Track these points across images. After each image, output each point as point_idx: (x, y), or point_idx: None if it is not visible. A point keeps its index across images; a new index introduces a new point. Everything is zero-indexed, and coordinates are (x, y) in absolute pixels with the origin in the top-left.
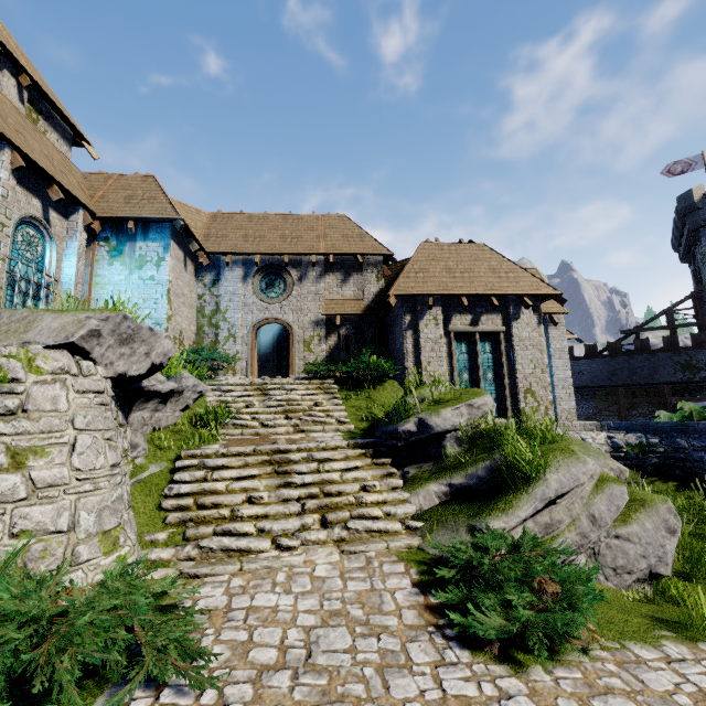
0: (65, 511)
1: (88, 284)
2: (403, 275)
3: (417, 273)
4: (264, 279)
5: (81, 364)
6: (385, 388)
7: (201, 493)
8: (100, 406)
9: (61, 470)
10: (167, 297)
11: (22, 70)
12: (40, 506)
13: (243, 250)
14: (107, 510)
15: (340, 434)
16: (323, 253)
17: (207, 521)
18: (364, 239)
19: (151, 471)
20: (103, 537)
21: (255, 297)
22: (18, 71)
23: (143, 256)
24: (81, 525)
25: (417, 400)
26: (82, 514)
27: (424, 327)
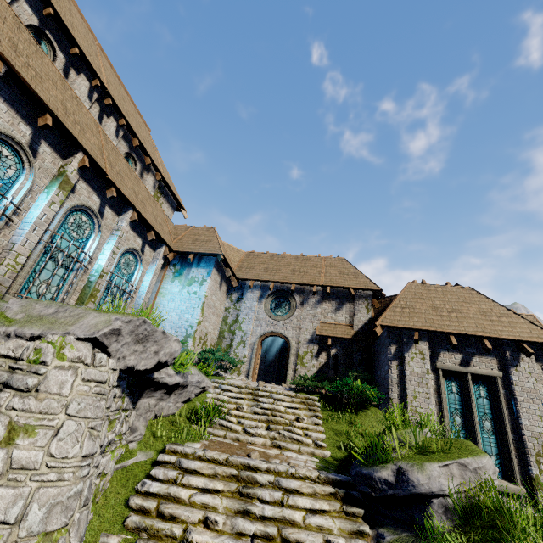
0: (21, 499)
1: (156, 293)
2: (389, 308)
3: (403, 308)
4: (274, 301)
5: (96, 356)
6: (367, 416)
7: (166, 497)
8: (98, 395)
9: (37, 453)
10: (201, 307)
11: (159, 172)
12: (4, 489)
13: (262, 278)
14: (59, 506)
15: (314, 459)
16: (322, 284)
17: (159, 536)
18: (357, 277)
19: (137, 459)
20: (42, 539)
21: (265, 313)
22: (157, 173)
23: (194, 277)
24: (27, 520)
25: (397, 444)
26: (33, 507)
27: (409, 359)
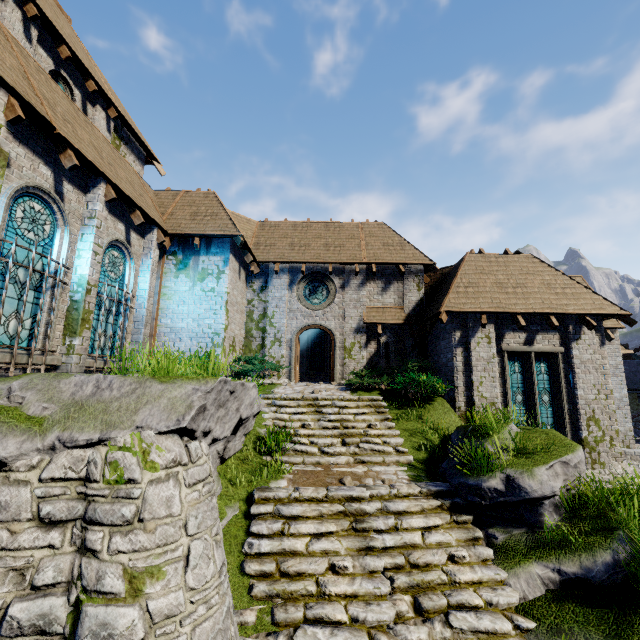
0: None
1: (157, 295)
2: (452, 289)
3: (466, 287)
4: (307, 286)
5: (189, 449)
6: (435, 408)
7: (281, 553)
8: (207, 494)
9: (177, 595)
10: (225, 308)
11: (111, 104)
12: None
13: (290, 259)
14: (219, 634)
15: (402, 468)
16: (366, 262)
17: (294, 597)
18: (405, 248)
19: (227, 516)
20: None
21: (299, 303)
22: (107, 105)
23: (206, 269)
24: None
25: (501, 452)
26: None
27: (475, 345)
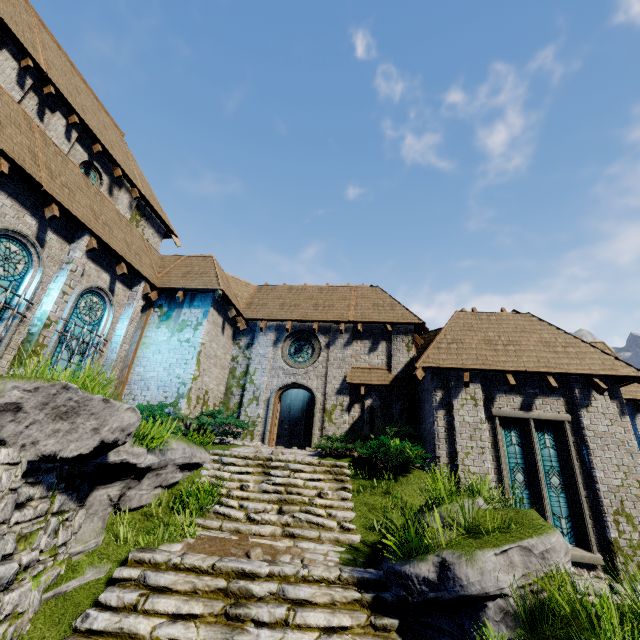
0: None
1: (136, 343)
2: (433, 345)
3: (450, 343)
4: (293, 344)
5: None
6: (409, 482)
7: (117, 634)
8: None
9: None
10: (196, 358)
11: (135, 187)
12: None
13: (277, 317)
14: None
15: (338, 548)
16: (352, 320)
17: None
18: (395, 308)
19: (84, 578)
20: None
21: (283, 361)
22: (132, 188)
23: (186, 321)
24: None
25: (440, 526)
26: None
27: (459, 406)
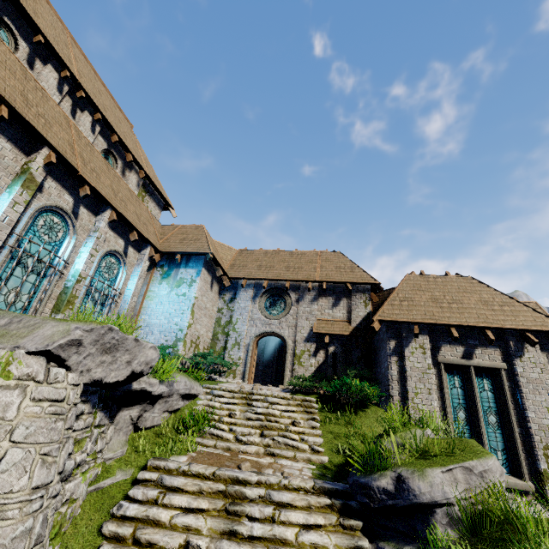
0: None
1: (143, 296)
2: (387, 302)
3: (402, 301)
4: (269, 299)
5: (50, 371)
6: (367, 415)
7: (144, 520)
8: (53, 415)
9: None
10: (191, 309)
11: (142, 169)
12: None
13: (255, 276)
14: None
15: (310, 466)
16: (318, 280)
17: None
18: (354, 270)
19: (115, 478)
20: None
21: (260, 313)
22: (140, 170)
23: (182, 278)
24: None
25: (396, 448)
26: None
27: (409, 354)
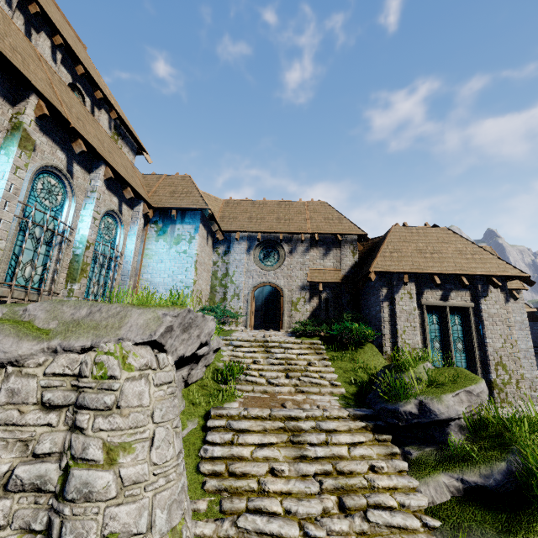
0: (145, 510)
1: (141, 255)
2: (379, 254)
3: (392, 252)
4: (262, 251)
5: (158, 358)
6: (365, 352)
7: (230, 458)
8: (170, 395)
9: (143, 466)
10: (194, 266)
11: (113, 108)
12: (126, 506)
13: (248, 229)
14: (174, 503)
15: (335, 398)
16: (310, 232)
17: (239, 492)
18: (342, 221)
19: (188, 428)
20: (171, 535)
21: (255, 265)
22: (110, 109)
23: (180, 235)
24: (156, 525)
25: (415, 382)
26: (157, 513)
27: (399, 299)
